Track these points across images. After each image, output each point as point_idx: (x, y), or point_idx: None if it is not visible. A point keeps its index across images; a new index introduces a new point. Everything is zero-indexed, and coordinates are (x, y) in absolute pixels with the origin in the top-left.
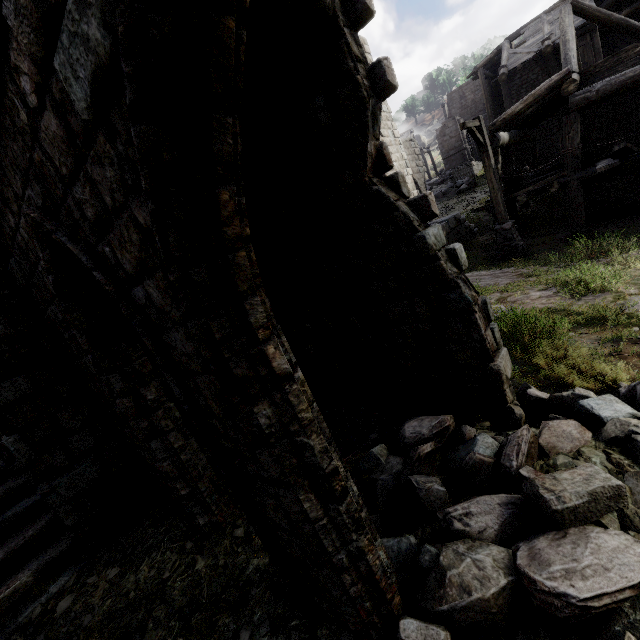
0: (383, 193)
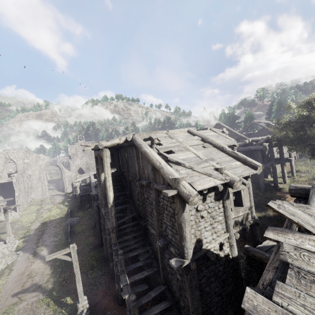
0: (15, 192)
